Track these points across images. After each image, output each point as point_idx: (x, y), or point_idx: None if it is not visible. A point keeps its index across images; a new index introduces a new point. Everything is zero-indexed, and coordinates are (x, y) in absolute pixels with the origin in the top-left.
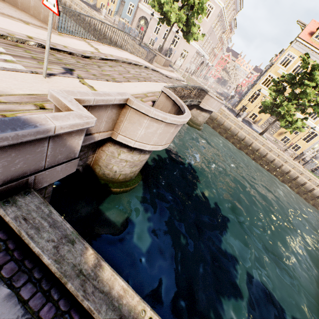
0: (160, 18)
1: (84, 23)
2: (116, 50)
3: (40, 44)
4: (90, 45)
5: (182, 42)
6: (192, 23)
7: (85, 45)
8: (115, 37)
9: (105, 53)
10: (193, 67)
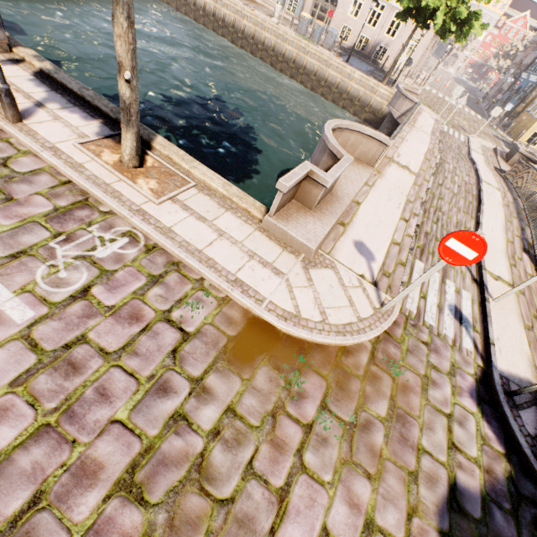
0: (401, 12)
1: (244, 39)
2: (405, 145)
3: (418, 226)
4: (398, 164)
5: (409, 24)
6: (473, 14)
7: (400, 171)
8: (305, 57)
9: (416, 169)
10: (458, 92)
